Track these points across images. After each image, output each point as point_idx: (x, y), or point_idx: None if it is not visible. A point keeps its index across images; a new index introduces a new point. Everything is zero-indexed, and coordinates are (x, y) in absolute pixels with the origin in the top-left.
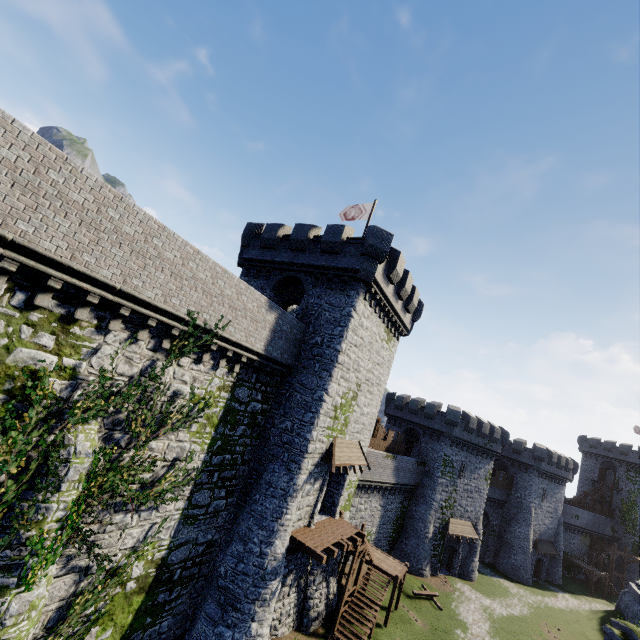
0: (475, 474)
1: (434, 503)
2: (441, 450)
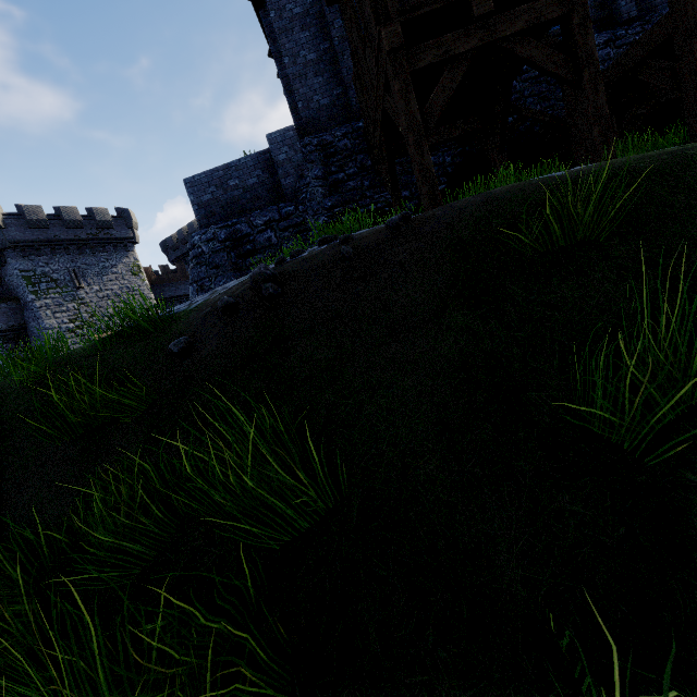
0: (109, 275)
1: (50, 332)
2: (13, 269)
